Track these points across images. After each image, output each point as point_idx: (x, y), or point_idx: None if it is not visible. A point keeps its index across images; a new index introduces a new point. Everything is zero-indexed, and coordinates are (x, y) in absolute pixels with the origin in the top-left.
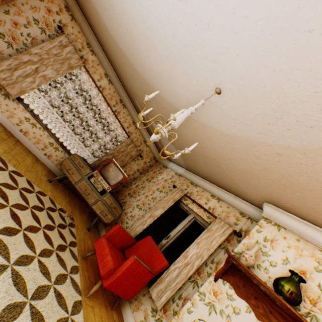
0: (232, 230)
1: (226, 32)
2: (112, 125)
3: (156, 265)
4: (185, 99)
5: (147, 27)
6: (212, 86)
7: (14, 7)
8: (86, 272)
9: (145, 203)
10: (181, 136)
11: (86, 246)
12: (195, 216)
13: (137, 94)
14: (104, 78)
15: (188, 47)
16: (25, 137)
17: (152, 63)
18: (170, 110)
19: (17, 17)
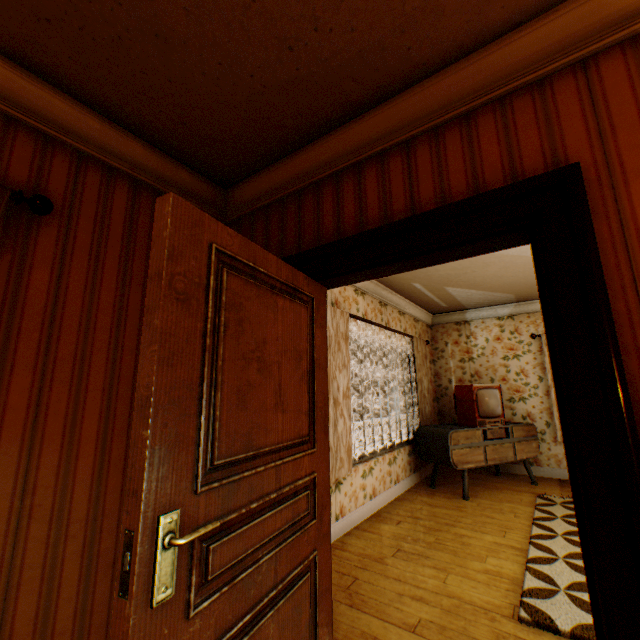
0: None
1: None
2: (391, 346)
3: None
4: None
5: None
6: None
7: None
8: None
9: (516, 387)
10: None
11: None
12: None
13: (434, 275)
14: (357, 298)
15: None
16: (376, 498)
17: None
18: None
19: None
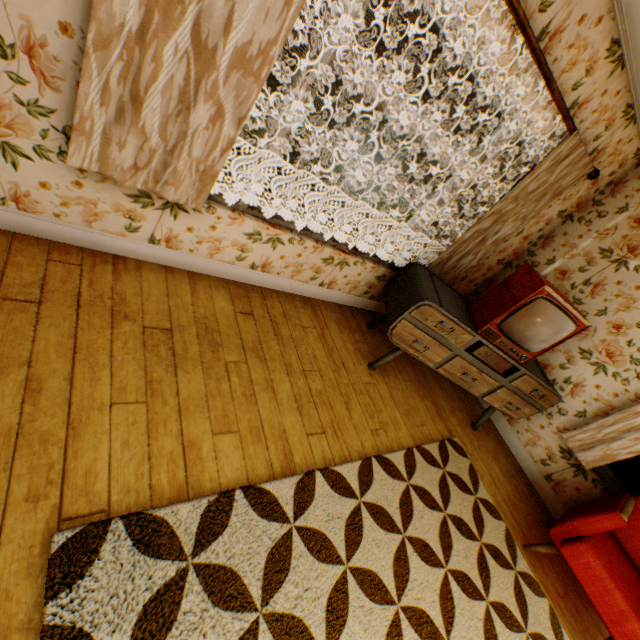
0: None
1: None
2: (508, 108)
3: None
4: None
5: None
6: None
7: None
8: (549, 585)
9: (616, 352)
10: None
11: (503, 494)
12: None
13: None
14: None
15: None
16: (267, 275)
17: None
18: None
19: None
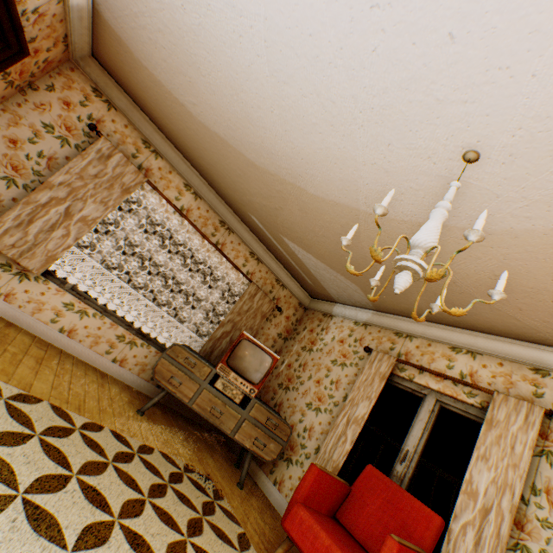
0: (543, 411)
1: (502, 37)
2: (218, 269)
3: (421, 532)
4: (378, 189)
5: (282, 80)
6: (453, 151)
7: (5, 113)
8: None
9: (322, 395)
10: (365, 256)
11: (257, 528)
12: (439, 398)
13: (255, 203)
14: (185, 192)
15: (390, 91)
16: (71, 340)
17: (292, 142)
18: (336, 216)
19: (14, 129)
